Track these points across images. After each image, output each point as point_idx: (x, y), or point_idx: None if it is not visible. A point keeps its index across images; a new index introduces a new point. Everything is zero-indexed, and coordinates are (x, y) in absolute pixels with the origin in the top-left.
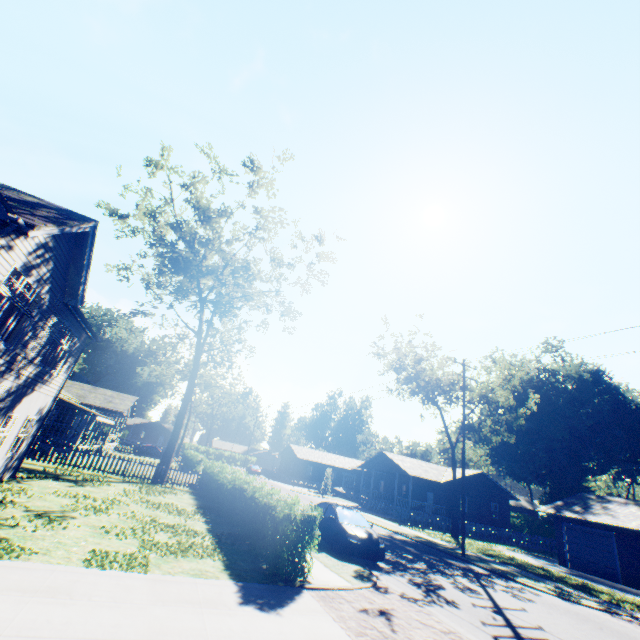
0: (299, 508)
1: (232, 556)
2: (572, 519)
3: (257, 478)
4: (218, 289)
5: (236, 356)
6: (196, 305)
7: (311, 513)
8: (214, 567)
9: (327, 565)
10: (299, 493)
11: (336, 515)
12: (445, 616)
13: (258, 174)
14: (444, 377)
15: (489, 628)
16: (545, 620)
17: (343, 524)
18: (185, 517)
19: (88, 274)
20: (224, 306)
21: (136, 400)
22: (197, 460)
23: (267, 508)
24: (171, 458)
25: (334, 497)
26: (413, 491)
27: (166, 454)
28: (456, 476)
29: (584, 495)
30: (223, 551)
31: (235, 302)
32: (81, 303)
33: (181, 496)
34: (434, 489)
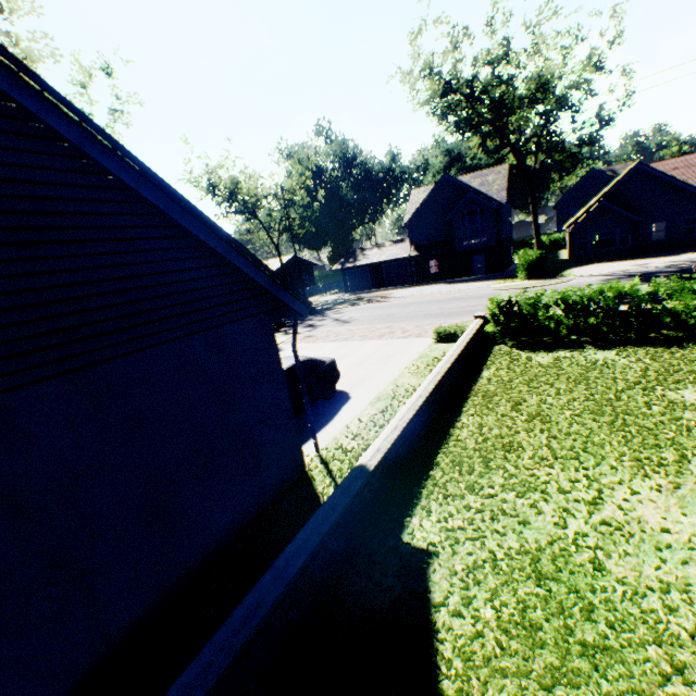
0: None
1: None
2: (350, 268)
3: None
4: None
5: None
6: None
7: None
8: None
9: None
10: None
11: None
12: (325, 329)
13: None
14: (260, 194)
15: (338, 325)
16: (351, 316)
17: None
18: None
19: None
20: None
21: None
22: None
23: None
24: None
25: None
26: None
27: None
28: (279, 266)
29: (354, 251)
30: None
31: None
32: None
33: None
34: None
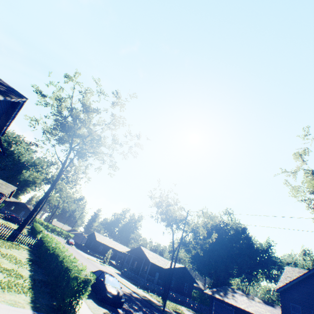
0: (84, 273)
1: (38, 294)
2: (218, 299)
3: (70, 247)
4: (81, 145)
5: (80, 180)
6: (67, 150)
7: (89, 277)
8: (24, 300)
9: (90, 307)
10: (91, 260)
11: (104, 279)
12: None
13: (118, 99)
14: (178, 216)
15: None
16: None
17: (106, 284)
18: (19, 265)
19: (12, 121)
20: (82, 154)
21: (15, 189)
22: (39, 230)
23: (67, 269)
24: (24, 227)
25: (109, 266)
26: (150, 270)
27: (21, 224)
28: (172, 266)
29: (226, 287)
30: (34, 290)
31: (88, 153)
32: (2, 134)
33: (21, 251)
34: (160, 271)
